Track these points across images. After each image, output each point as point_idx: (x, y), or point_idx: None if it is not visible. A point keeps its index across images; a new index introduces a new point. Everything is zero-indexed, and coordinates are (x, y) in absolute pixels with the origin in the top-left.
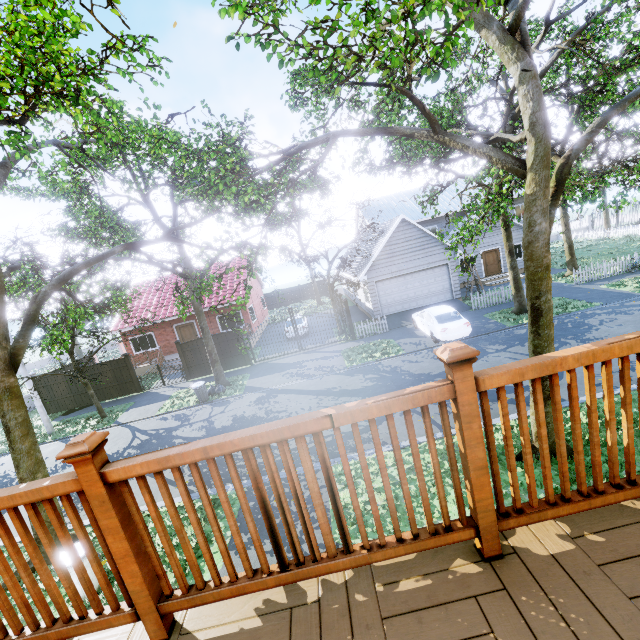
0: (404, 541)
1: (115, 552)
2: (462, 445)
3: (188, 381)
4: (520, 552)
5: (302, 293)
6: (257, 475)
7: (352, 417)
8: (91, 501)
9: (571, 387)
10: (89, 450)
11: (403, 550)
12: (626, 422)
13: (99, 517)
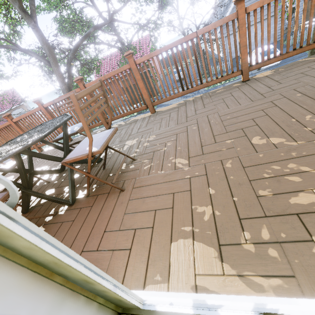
0: (218, 78)
1: (140, 87)
2: (239, 39)
3: (131, 106)
4: (255, 78)
5: (181, 56)
6: (175, 58)
7: (203, 31)
8: (133, 71)
9: (282, 6)
10: (131, 52)
11: (218, 81)
12: (302, 20)
13: (135, 76)
